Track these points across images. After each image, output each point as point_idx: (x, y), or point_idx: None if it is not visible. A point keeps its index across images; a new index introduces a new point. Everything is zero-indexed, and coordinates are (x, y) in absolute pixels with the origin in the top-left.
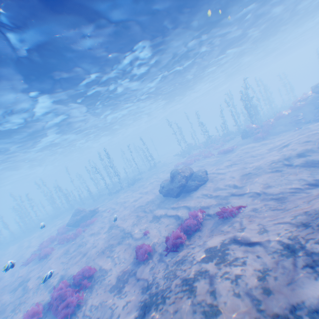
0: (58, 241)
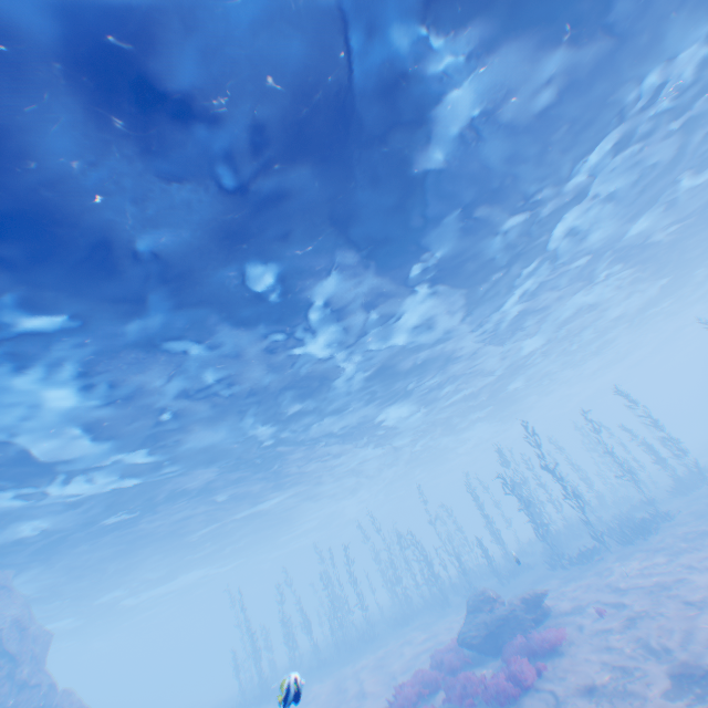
0: (452, 694)
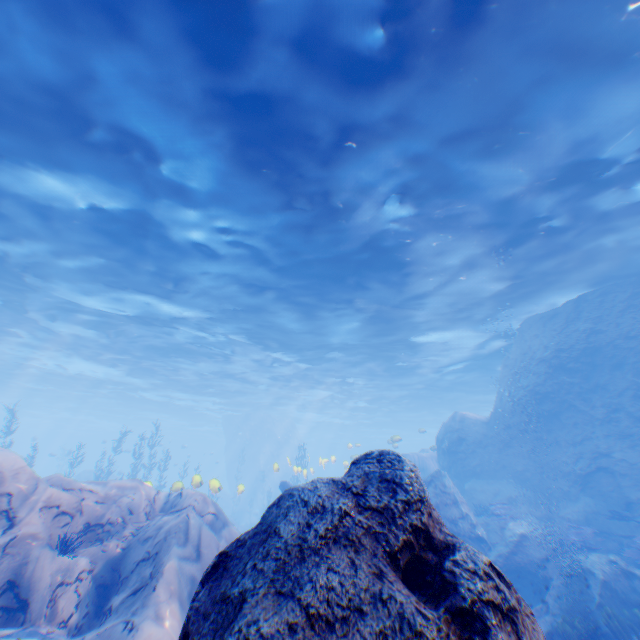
0: None
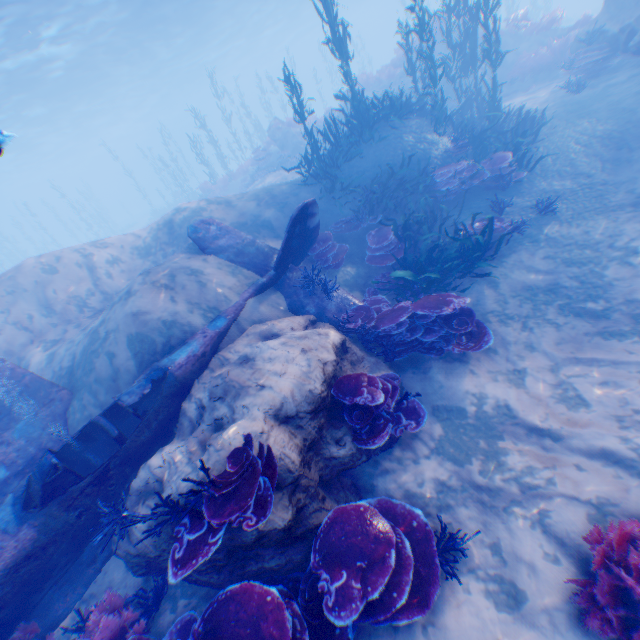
0: None
